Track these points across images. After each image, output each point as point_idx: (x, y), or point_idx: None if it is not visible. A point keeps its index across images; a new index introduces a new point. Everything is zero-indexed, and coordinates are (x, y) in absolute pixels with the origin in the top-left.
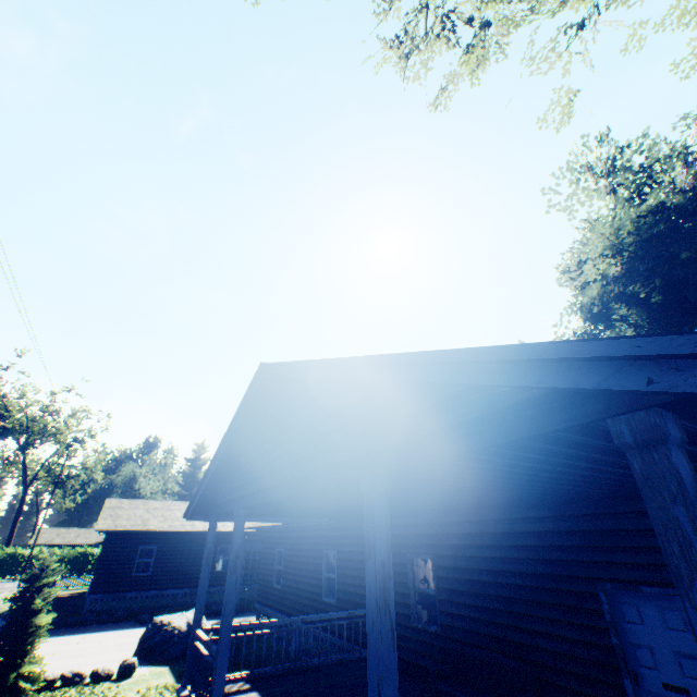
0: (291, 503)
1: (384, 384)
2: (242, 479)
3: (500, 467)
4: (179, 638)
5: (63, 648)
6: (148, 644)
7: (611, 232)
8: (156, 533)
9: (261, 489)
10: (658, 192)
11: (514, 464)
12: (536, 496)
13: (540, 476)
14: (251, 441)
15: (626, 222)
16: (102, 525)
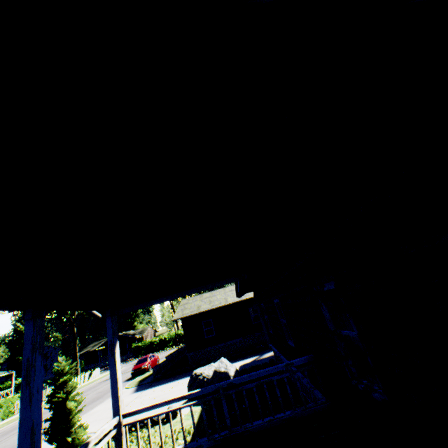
0: None
1: None
2: None
3: None
4: (207, 384)
5: (163, 393)
6: (191, 390)
7: None
8: (207, 312)
9: None
10: None
11: None
12: None
13: None
14: None
15: None
16: (175, 316)
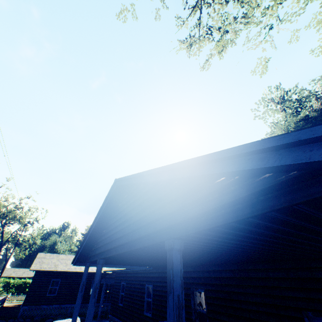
0: (127, 256)
1: (180, 185)
2: (102, 242)
3: (250, 235)
4: None
5: None
6: None
7: (285, 128)
8: (61, 272)
9: (112, 248)
10: (305, 110)
11: (260, 232)
12: (264, 256)
13: (272, 242)
14: (109, 221)
15: (292, 123)
16: (34, 267)
